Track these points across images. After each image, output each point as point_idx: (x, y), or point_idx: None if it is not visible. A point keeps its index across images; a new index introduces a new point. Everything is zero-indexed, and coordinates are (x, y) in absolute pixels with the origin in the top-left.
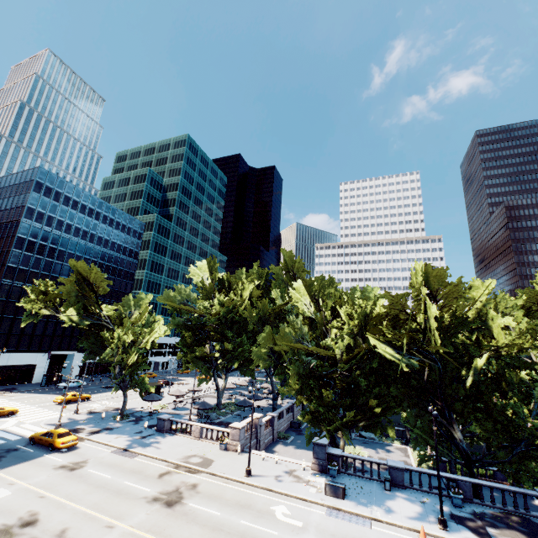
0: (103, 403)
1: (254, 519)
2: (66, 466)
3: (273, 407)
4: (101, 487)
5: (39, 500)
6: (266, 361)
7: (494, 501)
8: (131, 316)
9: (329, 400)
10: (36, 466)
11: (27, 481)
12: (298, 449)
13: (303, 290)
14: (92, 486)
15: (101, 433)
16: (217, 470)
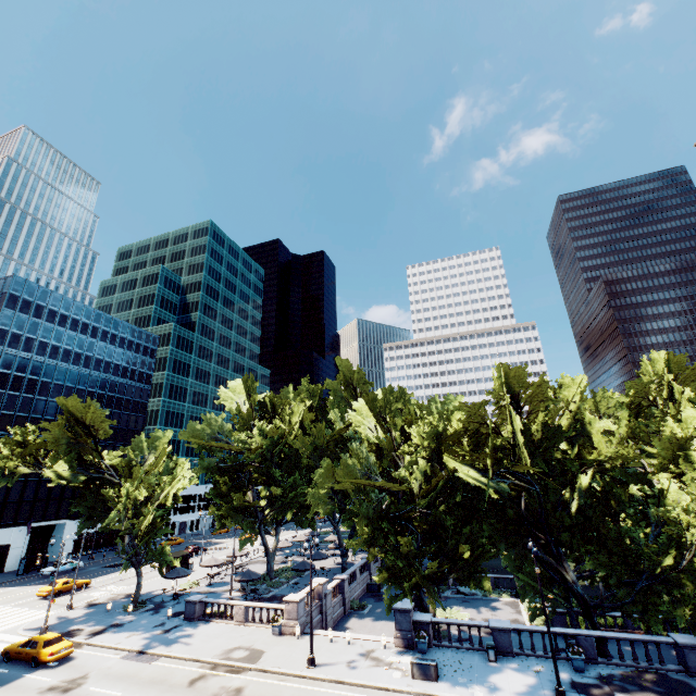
0: (109, 590)
1: None
2: (57, 686)
3: (342, 566)
4: None
5: None
6: (328, 504)
7: (623, 657)
8: (144, 463)
9: (407, 549)
10: (13, 692)
11: None
12: (379, 621)
13: (365, 408)
14: None
15: (106, 633)
16: (269, 664)
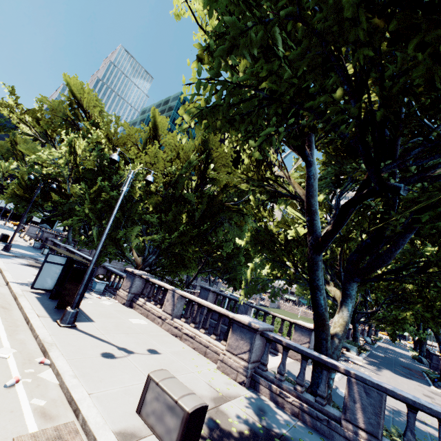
0: None
1: None
2: None
3: None
4: None
5: None
6: None
7: None
8: None
9: (26, 185)
10: None
11: None
12: None
13: None
14: None
15: None
16: None
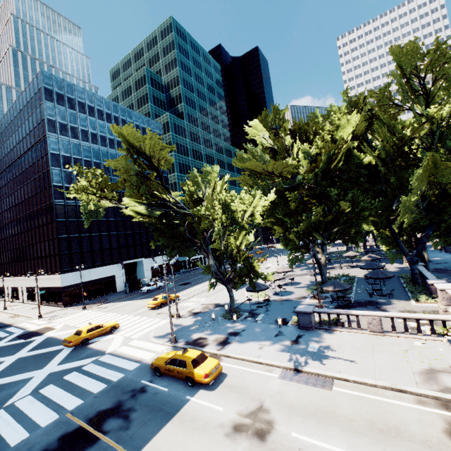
0: (195, 301)
1: None
2: (241, 425)
3: (413, 273)
4: None
5: None
6: (411, 212)
7: None
8: (203, 197)
9: None
10: (192, 431)
11: None
12: None
13: None
14: None
15: (232, 342)
16: None
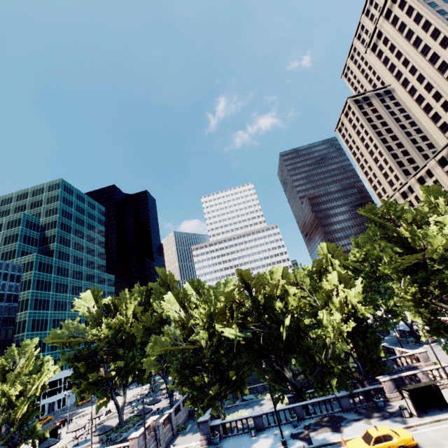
0: None
1: None
2: None
3: (170, 404)
4: None
5: None
6: (157, 365)
7: (316, 412)
8: (16, 366)
9: (200, 383)
10: None
11: None
12: (195, 433)
13: (172, 300)
14: None
15: None
16: None
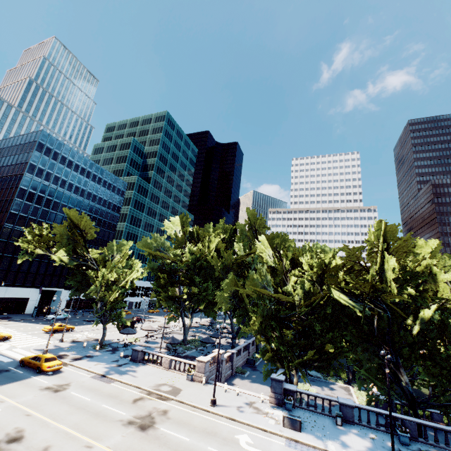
0: (85, 334)
1: (220, 447)
2: (51, 387)
3: (232, 345)
4: (81, 408)
5: (26, 418)
6: (229, 304)
7: (438, 441)
8: (113, 259)
9: (290, 340)
10: (24, 386)
11: (15, 399)
12: (254, 383)
13: (265, 243)
14: (74, 407)
15: (82, 360)
16: (185, 398)
